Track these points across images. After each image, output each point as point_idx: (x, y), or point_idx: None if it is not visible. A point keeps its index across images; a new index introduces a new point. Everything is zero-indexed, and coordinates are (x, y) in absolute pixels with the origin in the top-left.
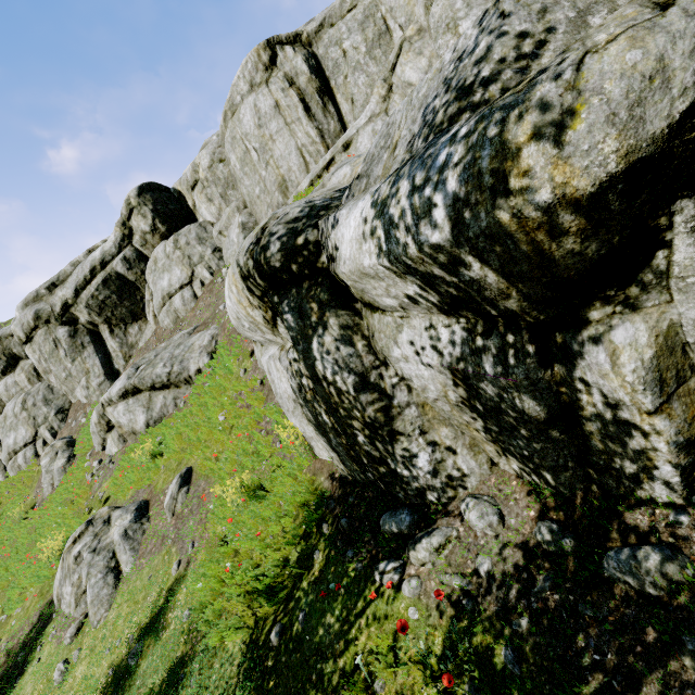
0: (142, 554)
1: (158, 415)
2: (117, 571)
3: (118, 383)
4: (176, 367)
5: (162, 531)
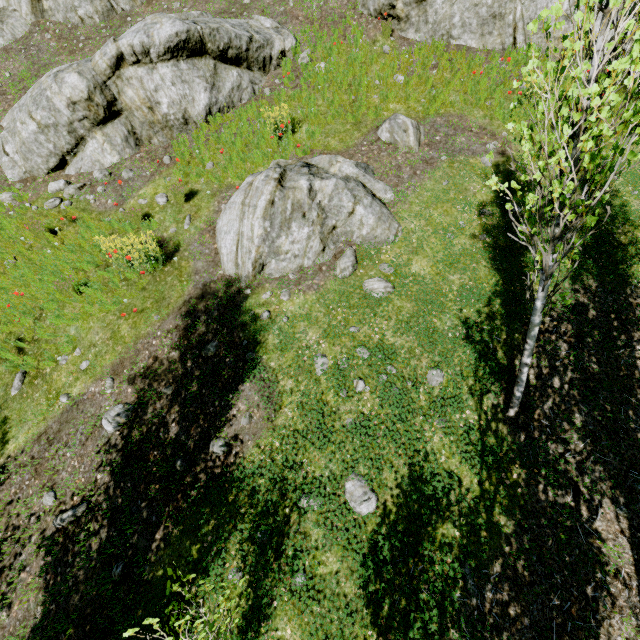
0: (399, 182)
1: (224, 101)
2: (378, 199)
3: (165, 25)
4: (257, 35)
5: (414, 159)
